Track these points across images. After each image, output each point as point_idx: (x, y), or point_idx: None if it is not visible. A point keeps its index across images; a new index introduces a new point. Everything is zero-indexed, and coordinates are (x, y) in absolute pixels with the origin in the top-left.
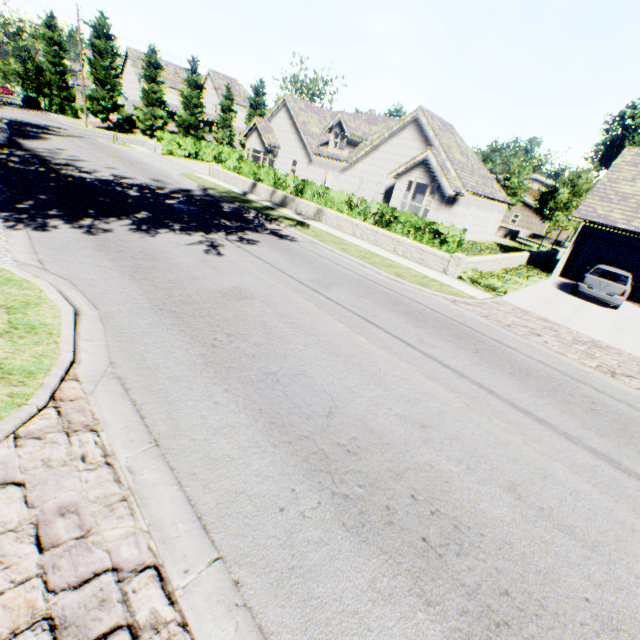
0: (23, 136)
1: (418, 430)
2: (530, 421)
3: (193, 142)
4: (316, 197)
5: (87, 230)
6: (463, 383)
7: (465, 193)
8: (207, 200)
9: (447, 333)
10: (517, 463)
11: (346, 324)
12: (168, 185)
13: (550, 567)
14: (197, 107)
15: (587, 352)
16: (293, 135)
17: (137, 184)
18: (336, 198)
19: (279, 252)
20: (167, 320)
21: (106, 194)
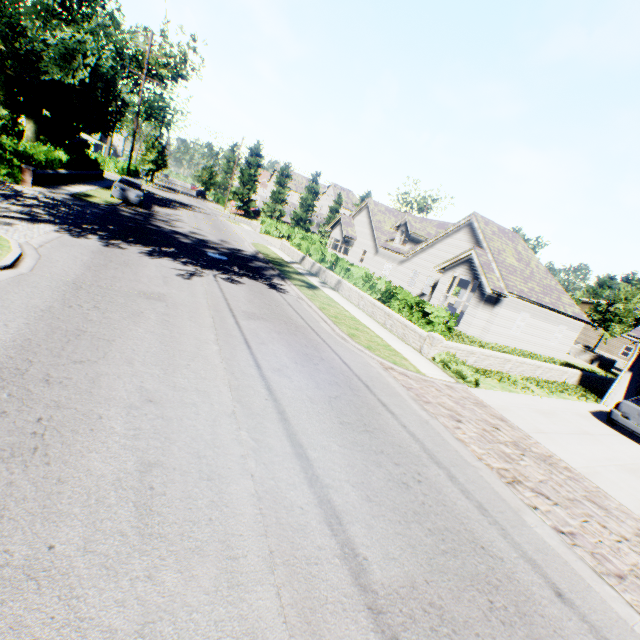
0: (162, 206)
1: (140, 400)
2: (287, 450)
3: (288, 227)
4: (343, 271)
5: (107, 244)
6: (264, 403)
7: (507, 294)
8: (247, 257)
9: (325, 377)
10: (199, 459)
11: (219, 337)
12: (228, 244)
13: (66, 513)
14: (310, 206)
15: (510, 455)
16: (368, 230)
17: (201, 238)
18: (355, 273)
19: (250, 292)
20: (66, 288)
21: (163, 236)
